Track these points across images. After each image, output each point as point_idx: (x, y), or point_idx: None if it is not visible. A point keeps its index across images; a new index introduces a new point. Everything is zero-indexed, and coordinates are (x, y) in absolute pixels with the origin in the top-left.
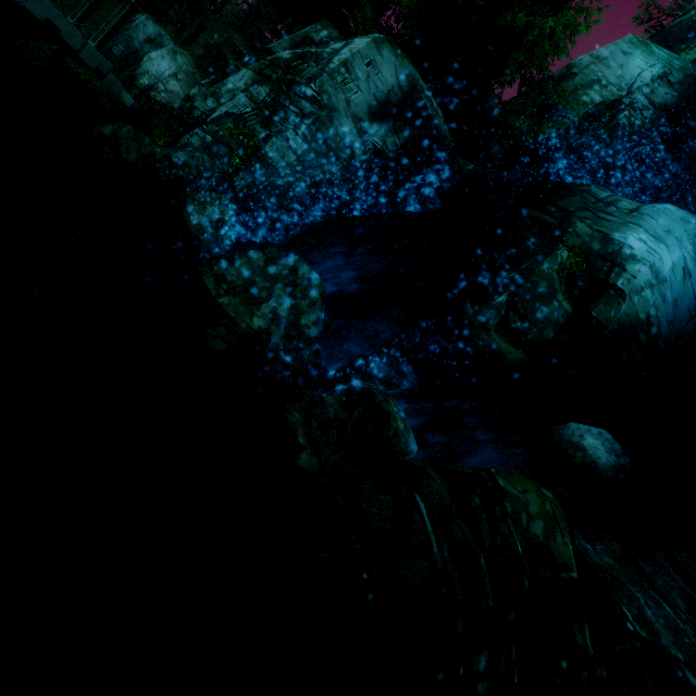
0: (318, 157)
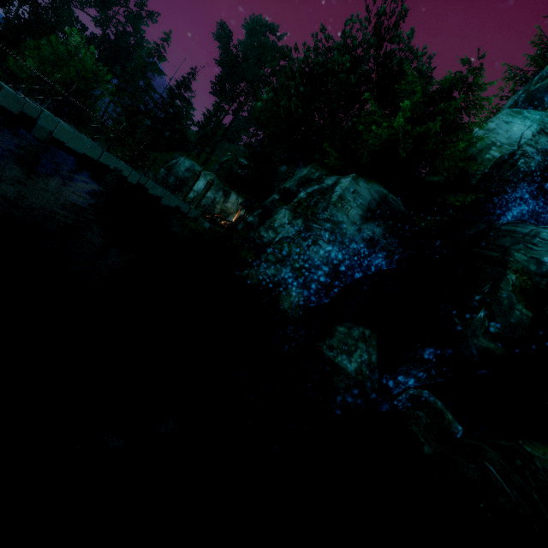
0: (339, 251)
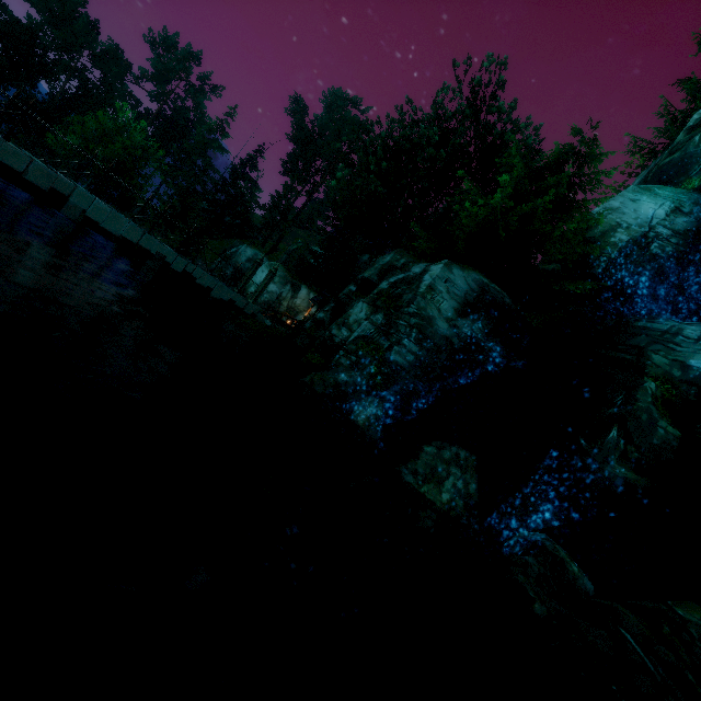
0: (429, 353)
